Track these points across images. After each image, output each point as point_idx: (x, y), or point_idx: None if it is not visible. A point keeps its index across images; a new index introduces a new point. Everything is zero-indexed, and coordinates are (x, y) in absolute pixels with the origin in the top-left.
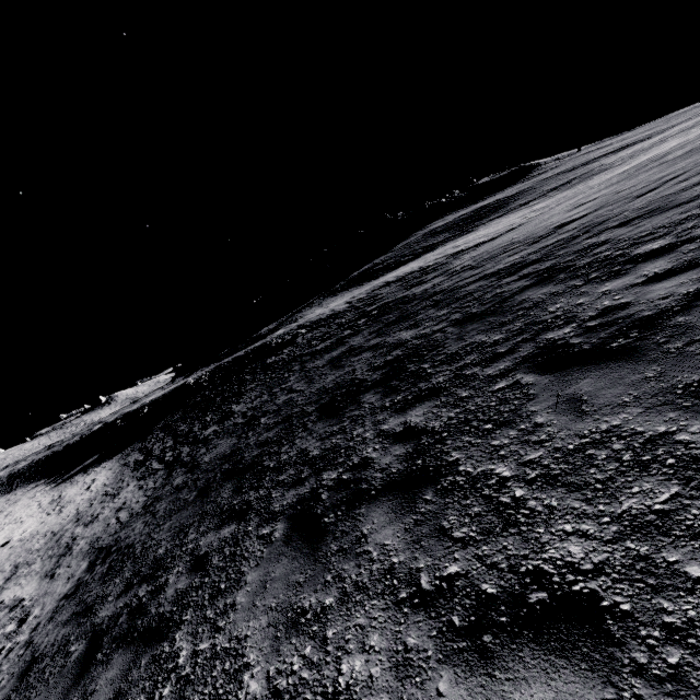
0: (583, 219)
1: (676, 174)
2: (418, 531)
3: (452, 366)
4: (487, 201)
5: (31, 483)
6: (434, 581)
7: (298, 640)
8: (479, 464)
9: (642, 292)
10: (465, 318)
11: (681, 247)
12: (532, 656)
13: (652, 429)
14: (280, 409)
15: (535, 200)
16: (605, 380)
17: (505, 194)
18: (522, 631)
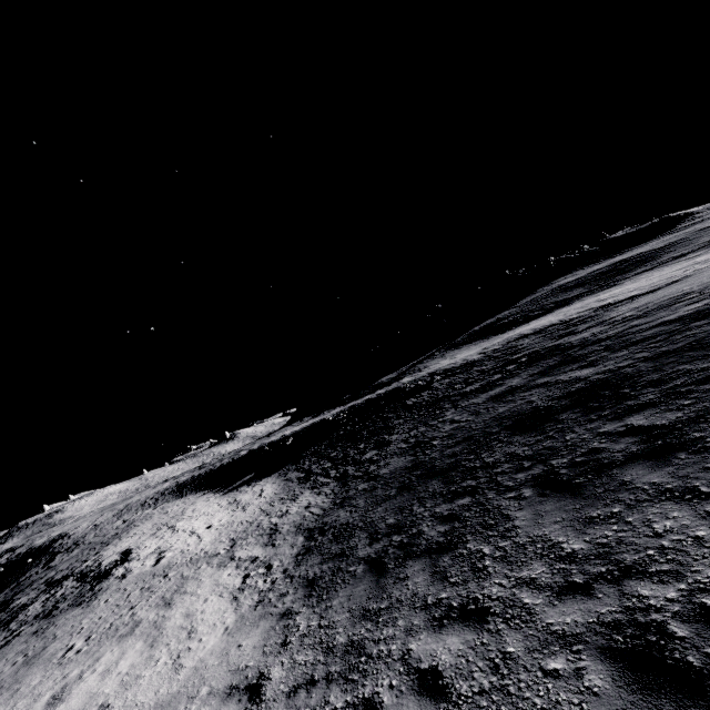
0: None
1: None
2: (682, 472)
3: (659, 388)
4: (626, 255)
5: (198, 492)
6: None
7: (600, 527)
8: None
9: None
10: (656, 355)
11: None
12: None
13: None
14: (452, 434)
15: (694, 252)
16: None
17: (650, 246)
18: None
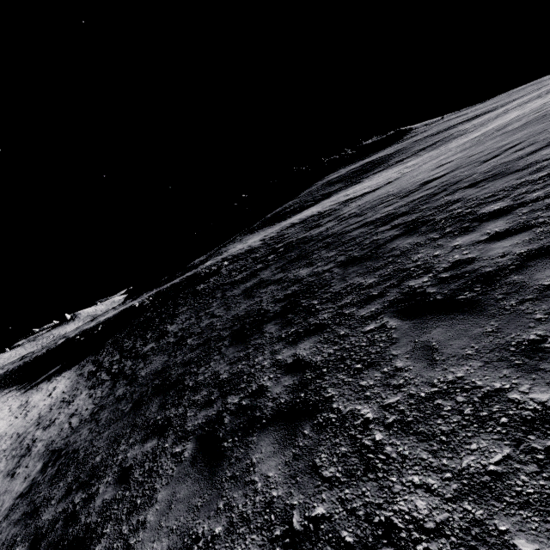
0: (442, 178)
1: (514, 144)
2: (295, 465)
3: (335, 305)
4: (371, 158)
5: (5, 389)
6: (304, 521)
7: None
8: (349, 403)
9: (485, 249)
10: (348, 261)
11: (517, 210)
12: None
13: (489, 384)
14: (203, 332)
15: (408, 158)
16: (453, 330)
17: (386, 152)
18: None
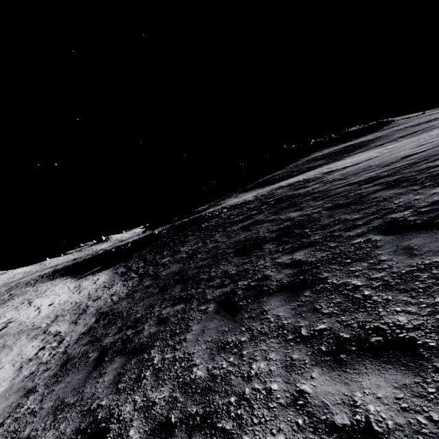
0: (423, 152)
1: None
2: (300, 309)
3: (324, 231)
4: (353, 142)
5: (64, 277)
6: (310, 331)
7: (225, 355)
8: (341, 279)
9: None
10: (334, 206)
11: None
12: (370, 364)
13: None
14: (210, 250)
15: (388, 143)
16: (430, 238)
17: (367, 138)
18: (365, 353)
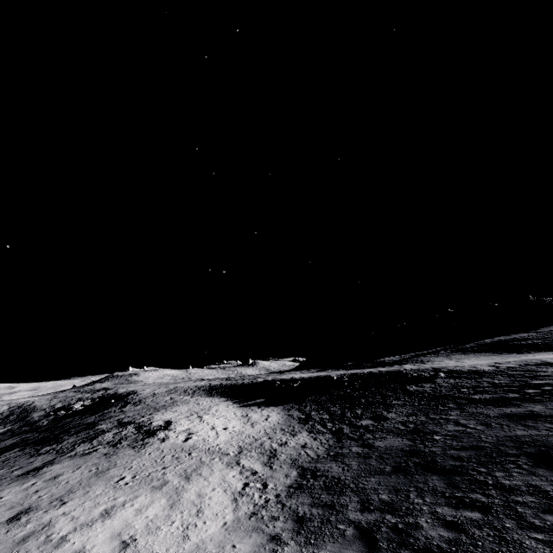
0: None
1: None
2: None
3: None
4: None
5: (222, 397)
6: None
7: None
8: None
9: None
10: None
11: None
12: None
13: None
14: (457, 436)
15: None
16: None
17: None
18: None
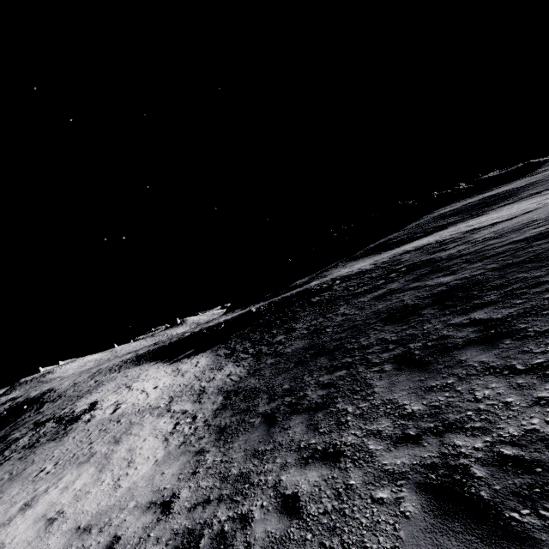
0: None
1: None
2: (505, 353)
3: (500, 291)
4: (494, 192)
5: (151, 362)
6: (527, 365)
7: (436, 393)
8: (544, 326)
9: None
10: (502, 266)
11: None
12: None
13: None
14: (342, 323)
15: (548, 190)
16: None
17: (514, 185)
18: None
